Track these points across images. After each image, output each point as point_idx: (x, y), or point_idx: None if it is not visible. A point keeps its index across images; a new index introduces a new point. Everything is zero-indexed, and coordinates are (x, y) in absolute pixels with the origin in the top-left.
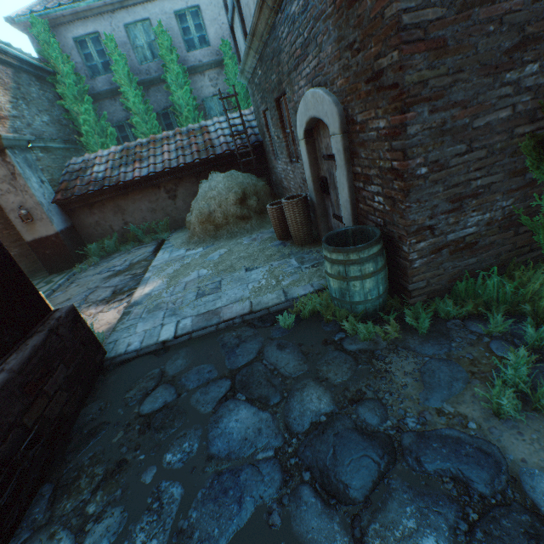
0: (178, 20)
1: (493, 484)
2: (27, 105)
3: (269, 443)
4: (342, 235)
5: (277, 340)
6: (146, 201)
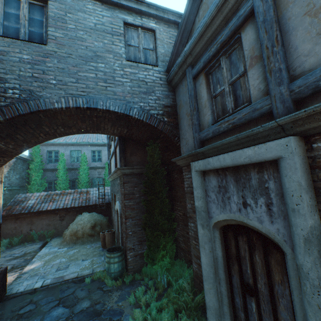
0: (92, 152)
1: (118, 317)
2: (13, 171)
3: (65, 316)
4: (115, 248)
5: (82, 287)
6: (48, 219)
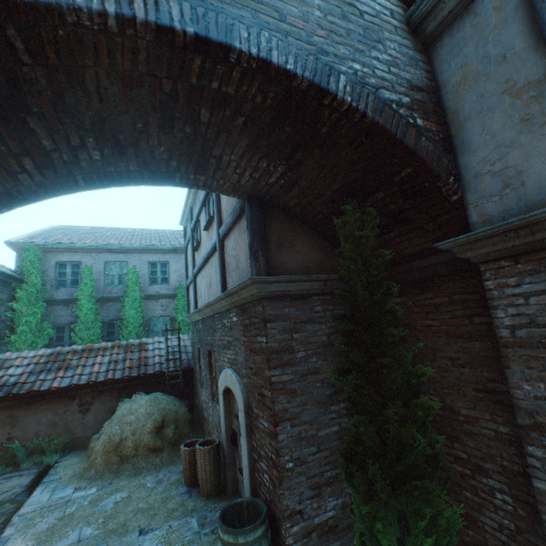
0: (150, 266)
1: None
2: None
3: None
4: (238, 505)
5: None
6: (52, 411)
